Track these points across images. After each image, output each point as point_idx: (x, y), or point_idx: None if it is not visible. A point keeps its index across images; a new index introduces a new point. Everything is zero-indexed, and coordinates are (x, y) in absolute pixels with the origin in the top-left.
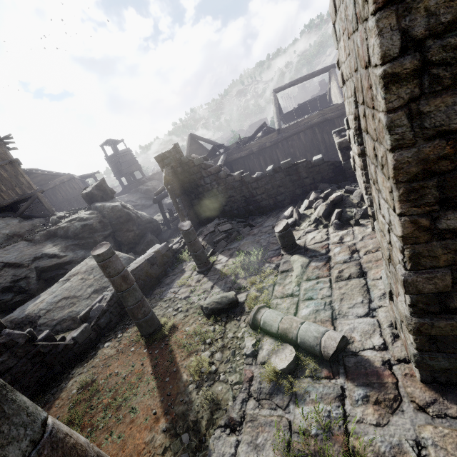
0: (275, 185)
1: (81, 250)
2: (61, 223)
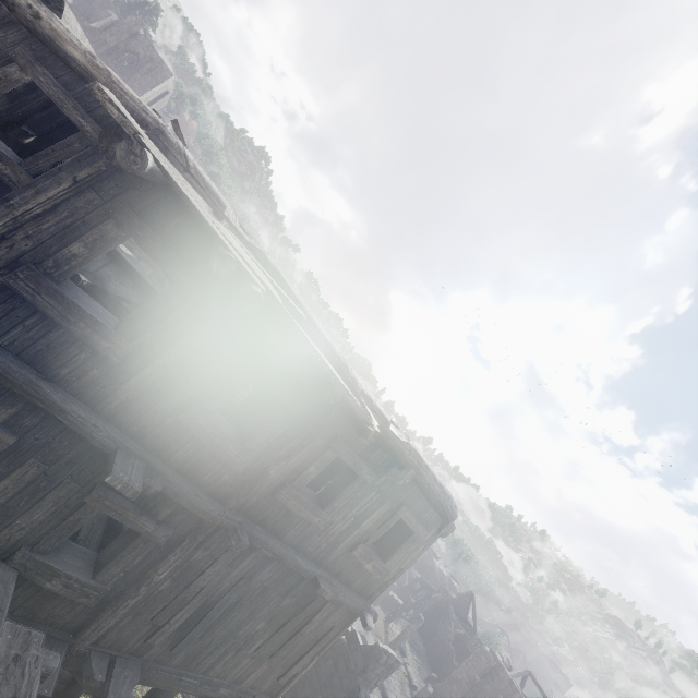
0: None
1: None
2: None
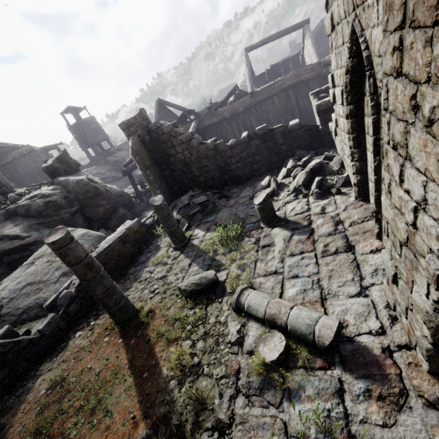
0: (251, 153)
1: (46, 229)
2: (21, 201)
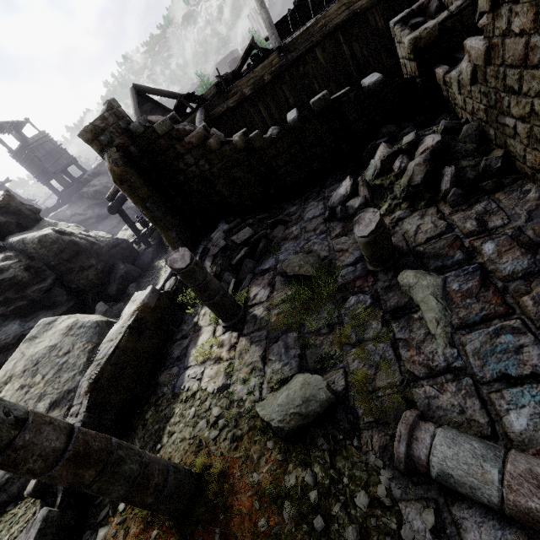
0: (307, 144)
1: (11, 323)
2: None
